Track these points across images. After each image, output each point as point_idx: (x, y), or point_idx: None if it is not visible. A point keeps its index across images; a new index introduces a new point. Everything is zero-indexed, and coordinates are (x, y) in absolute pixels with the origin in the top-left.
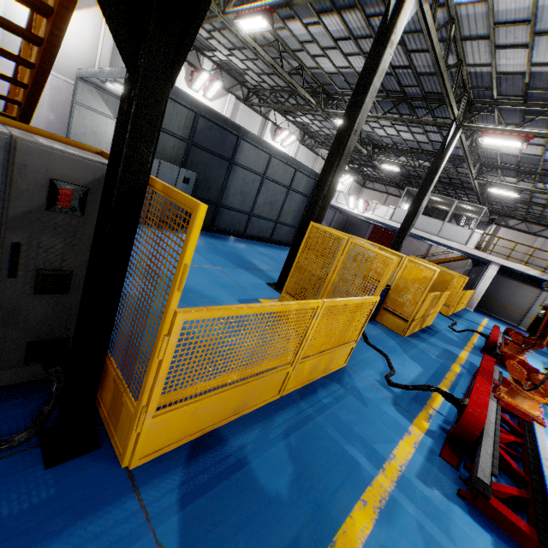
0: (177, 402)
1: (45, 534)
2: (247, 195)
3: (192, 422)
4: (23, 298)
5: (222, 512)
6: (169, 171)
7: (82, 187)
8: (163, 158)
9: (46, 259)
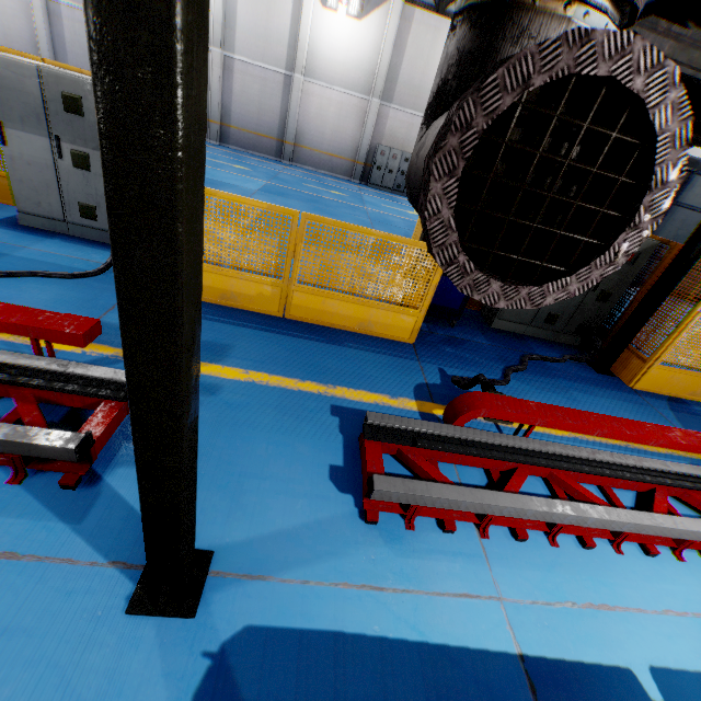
0: (668, 364)
1: (610, 388)
2: (680, 241)
3: (666, 383)
4: (589, 302)
5: (688, 421)
6: None
7: (639, 252)
8: None
9: (607, 285)
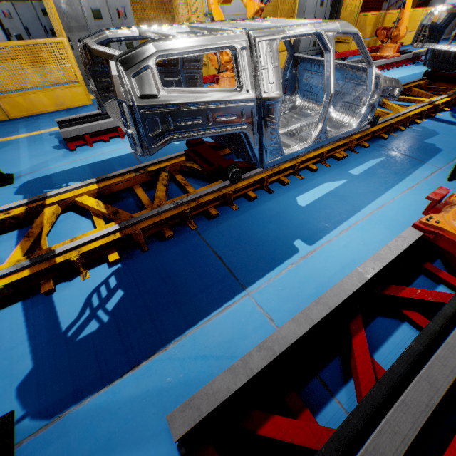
0: None
1: None
2: None
3: None
4: None
5: None
6: (26, 11)
7: None
8: (22, 0)
9: None
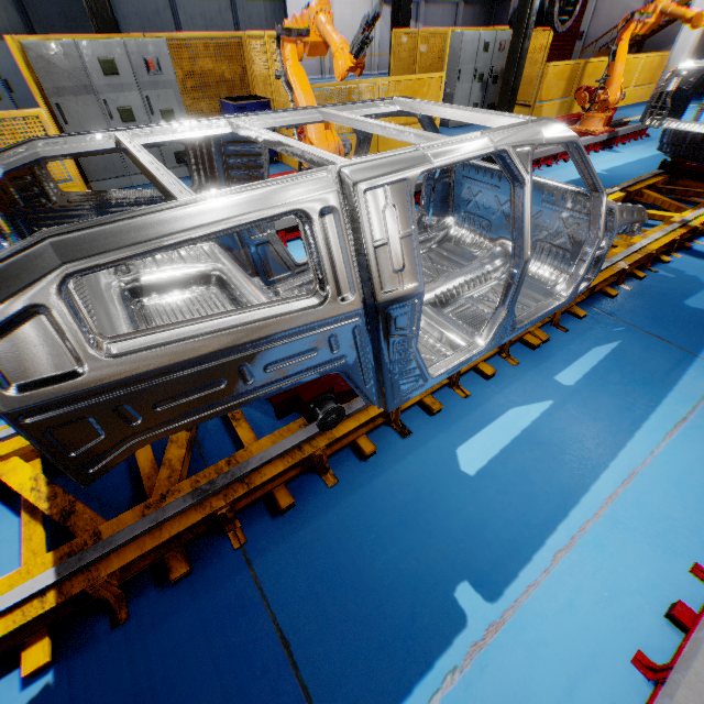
0: None
1: None
2: None
3: None
4: None
5: None
6: (6, 53)
7: None
8: (0, 37)
9: None
